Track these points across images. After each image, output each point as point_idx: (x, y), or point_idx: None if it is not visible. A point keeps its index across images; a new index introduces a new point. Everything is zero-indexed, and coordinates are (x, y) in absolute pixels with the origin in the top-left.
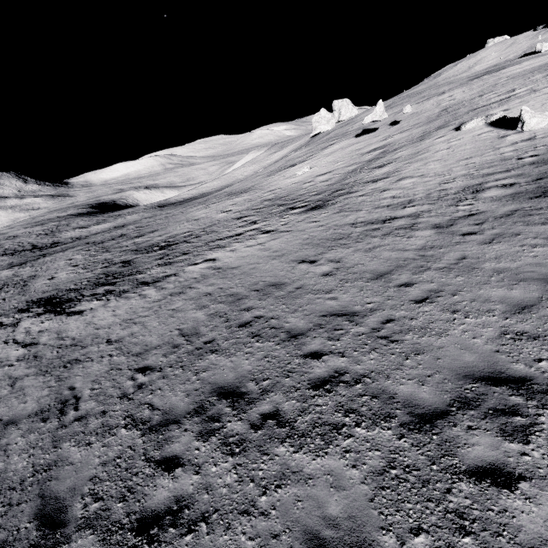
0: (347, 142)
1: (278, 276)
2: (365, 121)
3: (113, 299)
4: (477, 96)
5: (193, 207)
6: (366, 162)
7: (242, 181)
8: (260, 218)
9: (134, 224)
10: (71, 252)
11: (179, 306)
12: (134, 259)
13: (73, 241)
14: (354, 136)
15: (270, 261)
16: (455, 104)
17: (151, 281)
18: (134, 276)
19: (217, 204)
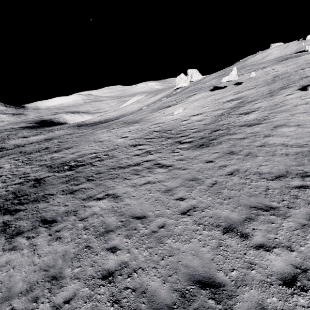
0: (205, 94)
1: (205, 260)
2: (223, 80)
3: (1, 244)
4: (299, 69)
5: (99, 130)
6: (230, 108)
7: (133, 114)
8: (153, 149)
9: (57, 139)
10: (5, 159)
11: (67, 297)
12: (45, 178)
13: (13, 148)
14: (209, 90)
15: (180, 217)
16: (283, 73)
17: (50, 218)
18: (36, 205)
19: (117, 129)
